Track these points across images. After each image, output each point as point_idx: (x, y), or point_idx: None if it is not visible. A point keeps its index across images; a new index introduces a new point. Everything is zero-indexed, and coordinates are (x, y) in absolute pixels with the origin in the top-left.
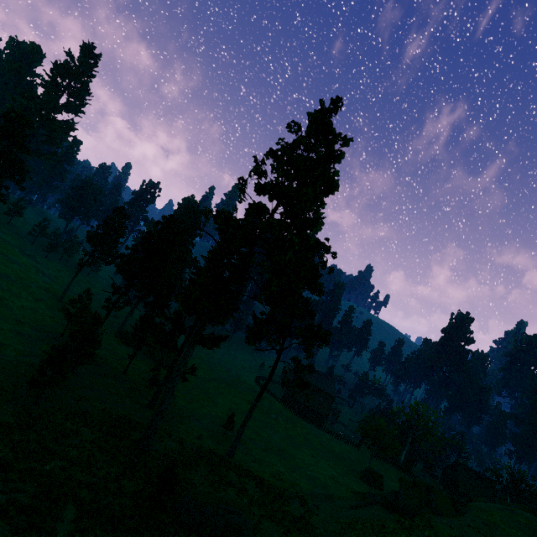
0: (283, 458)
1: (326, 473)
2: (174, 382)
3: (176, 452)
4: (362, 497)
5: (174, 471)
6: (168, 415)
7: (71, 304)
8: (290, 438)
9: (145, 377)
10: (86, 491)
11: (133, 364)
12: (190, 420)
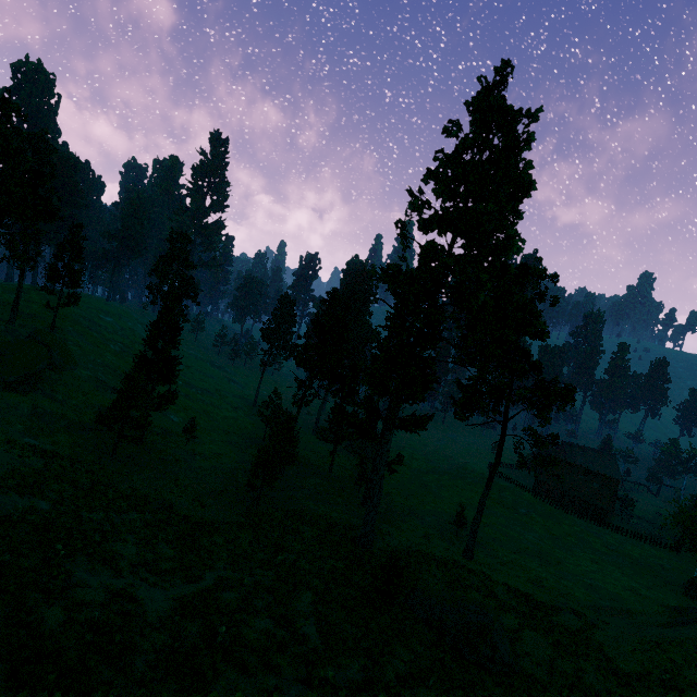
0: (545, 562)
1: (618, 583)
2: (379, 473)
3: (401, 551)
4: (680, 614)
5: (397, 564)
6: (385, 513)
7: (264, 407)
8: (554, 538)
9: (352, 475)
10: (316, 580)
11: (337, 462)
12: (412, 518)
